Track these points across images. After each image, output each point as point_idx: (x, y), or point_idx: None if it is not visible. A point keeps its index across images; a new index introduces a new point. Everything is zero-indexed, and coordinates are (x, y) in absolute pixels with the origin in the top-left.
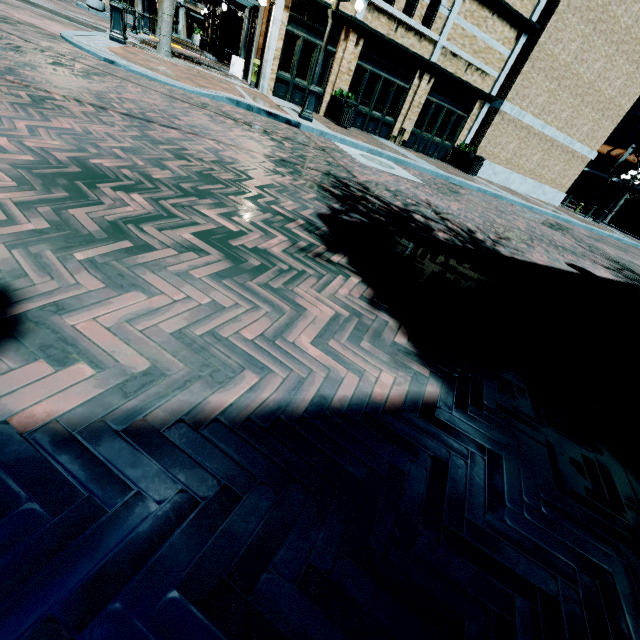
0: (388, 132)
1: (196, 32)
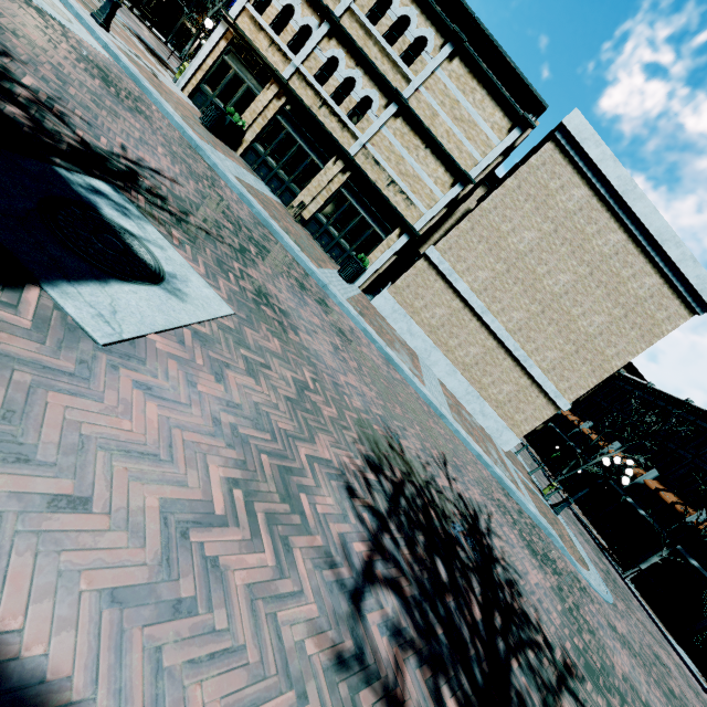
0: (292, 201)
1: None
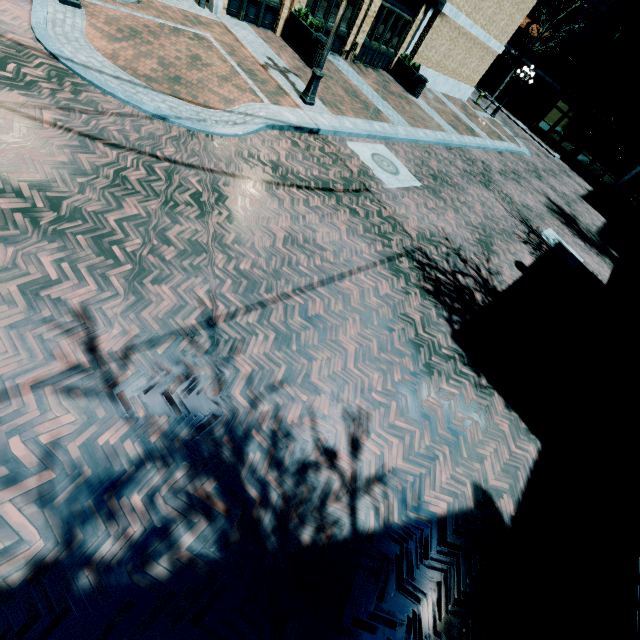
0: (340, 45)
1: None
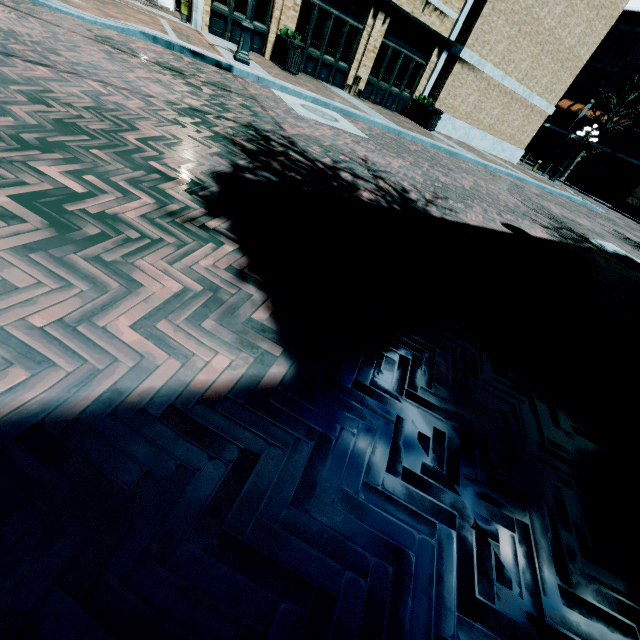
0: (342, 80)
1: None
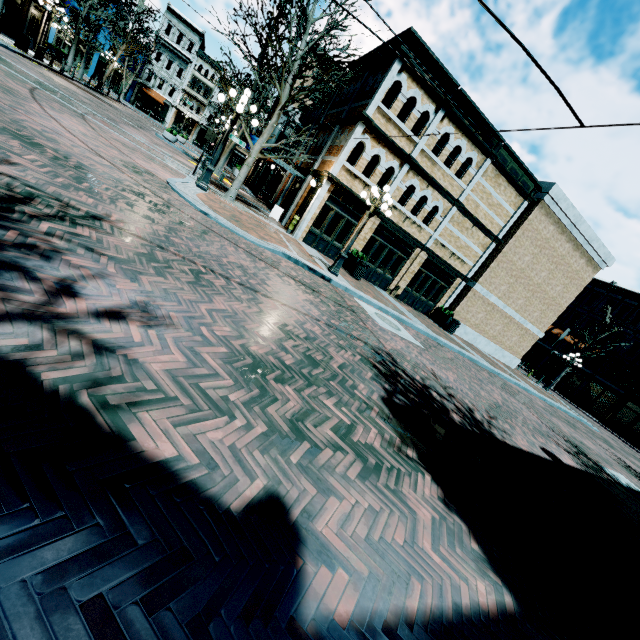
0: (386, 285)
1: (238, 167)
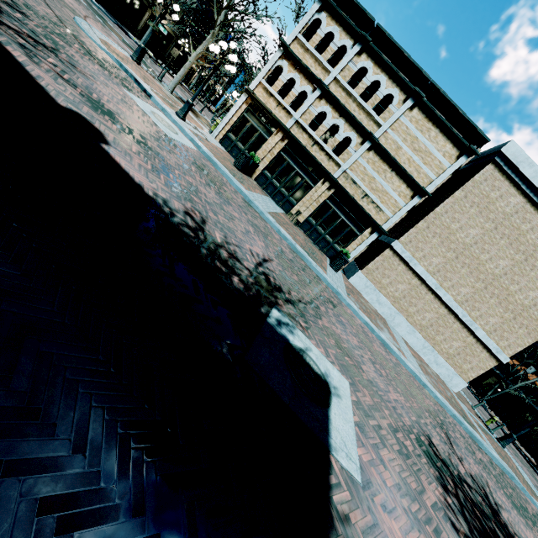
0: (290, 209)
1: None
